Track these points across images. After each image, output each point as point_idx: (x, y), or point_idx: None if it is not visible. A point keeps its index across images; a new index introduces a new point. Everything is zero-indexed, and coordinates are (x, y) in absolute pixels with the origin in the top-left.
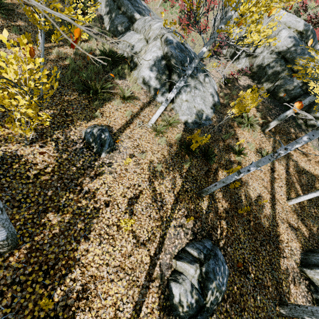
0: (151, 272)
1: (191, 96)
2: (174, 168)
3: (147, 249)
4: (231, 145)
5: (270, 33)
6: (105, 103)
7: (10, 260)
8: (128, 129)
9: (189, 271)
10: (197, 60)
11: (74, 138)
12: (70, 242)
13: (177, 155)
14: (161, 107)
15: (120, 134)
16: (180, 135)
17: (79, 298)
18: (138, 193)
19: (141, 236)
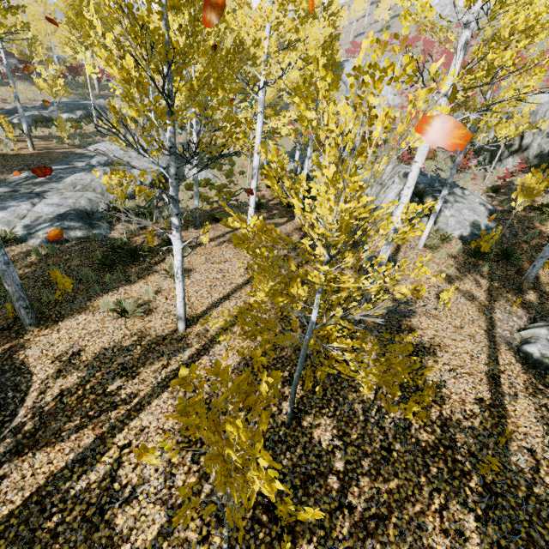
0: (493, 340)
1: (455, 210)
2: (470, 272)
3: (477, 325)
4: (541, 244)
5: (530, 120)
6: (367, 240)
7: (368, 322)
8: (401, 253)
9: (539, 332)
10: (455, 168)
11: (360, 264)
12: (402, 317)
13: (467, 263)
14: (429, 222)
15: (395, 256)
16: (460, 245)
17: (432, 345)
18: (441, 291)
19: (464, 317)
